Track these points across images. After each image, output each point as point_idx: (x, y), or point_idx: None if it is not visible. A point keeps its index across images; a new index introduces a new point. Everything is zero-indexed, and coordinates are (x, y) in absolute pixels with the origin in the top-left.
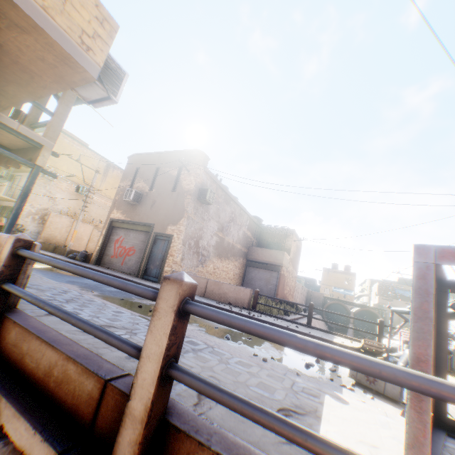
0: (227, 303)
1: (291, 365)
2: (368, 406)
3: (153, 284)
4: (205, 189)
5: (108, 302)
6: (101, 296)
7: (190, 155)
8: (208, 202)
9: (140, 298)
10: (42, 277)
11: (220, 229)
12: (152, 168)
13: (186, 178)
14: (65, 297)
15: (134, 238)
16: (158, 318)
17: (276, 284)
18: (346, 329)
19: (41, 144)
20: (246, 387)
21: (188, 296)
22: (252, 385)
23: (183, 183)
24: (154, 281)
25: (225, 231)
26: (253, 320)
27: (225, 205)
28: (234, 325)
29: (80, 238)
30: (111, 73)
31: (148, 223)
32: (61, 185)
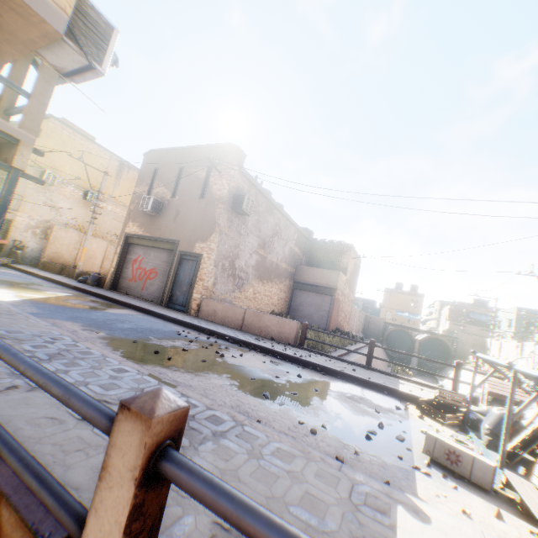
0: (268, 339)
1: (347, 437)
2: (458, 522)
3: (180, 315)
4: (242, 196)
5: (110, 353)
6: (107, 339)
7: (222, 151)
8: (245, 212)
9: (160, 337)
10: (29, 317)
11: (260, 245)
12: (174, 169)
13: (217, 181)
14: (50, 350)
15: (156, 258)
16: (108, 486)
17: (329, 311)
18: (409, 359)
19: (17, 139)
20: (284, 508)
21: (168, 437)
22: (293, 503)
23: (214, 188)
24: (181, 310)
25: (268, 248)
26: (285, 522)
27: (267, 216)
28: (247, 532)
29: (93, 256)
30: (91, 28)
31: (171, 239)
32: (64, 190)
